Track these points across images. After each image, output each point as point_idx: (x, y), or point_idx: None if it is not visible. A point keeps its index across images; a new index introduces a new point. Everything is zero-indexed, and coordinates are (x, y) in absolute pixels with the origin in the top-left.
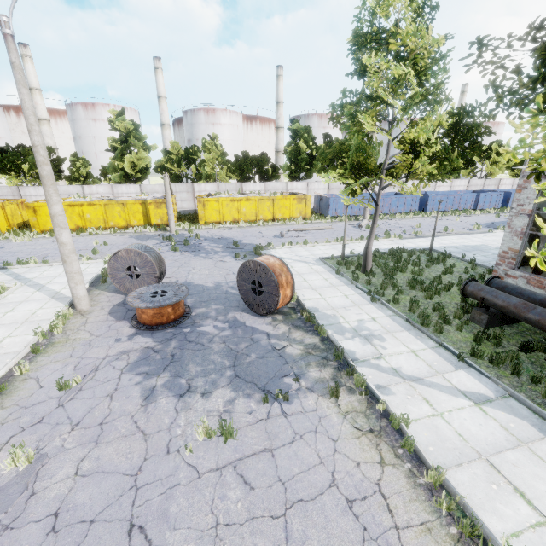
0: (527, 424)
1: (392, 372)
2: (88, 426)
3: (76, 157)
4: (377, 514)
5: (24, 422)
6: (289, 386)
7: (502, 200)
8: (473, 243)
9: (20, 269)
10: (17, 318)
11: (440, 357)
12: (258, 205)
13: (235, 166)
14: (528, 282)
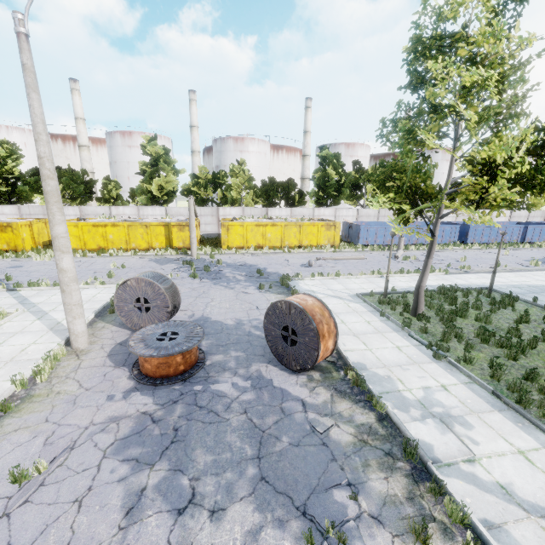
0: None
1: (502, 493)
2: None
3: (108, 180)
4: None
5: None
6: (343, 508)
7: None
8: (537, 283)
9: (29, 291)
10: (3, 355)
11: None
12: (284, 230)
13: (261, 191)
14: None
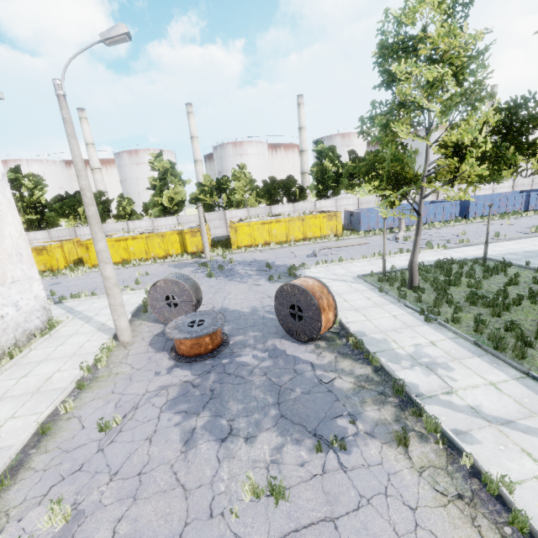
0: None
1: (471, 412)
2: (126, 476)
3: (122, 197)
4: None
5: (64, 470)
6: (344, 429)
7: None
8: (534, 248)
9: (72, 302)
10: (67, 352)
11: (531, 392)
12: (288, 226)
13: (263, 191)
14: None
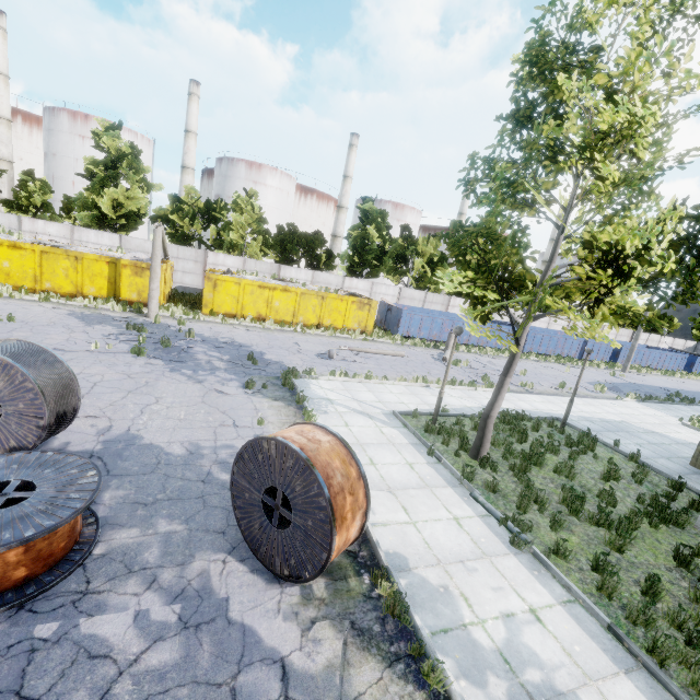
0: None
1: None
2: None
3: (31, 176)
4: None
5: None
6: None
7: (611, 353)
8: (609, 416)
9: None
10: None
11: None
12: (299, 300)
13: (274, 240)
14: None
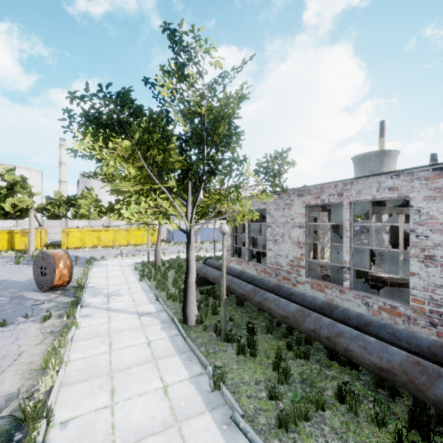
0: (158, 320)
1: (105, 309)
2: None
3: None
4: (4, 362)
5: None
6: (18, 320)
7: None
8: None
9: None
10: None
11: (147, 300)
12: (115, 234)
13: (107, 209)
14: (236, 263)
